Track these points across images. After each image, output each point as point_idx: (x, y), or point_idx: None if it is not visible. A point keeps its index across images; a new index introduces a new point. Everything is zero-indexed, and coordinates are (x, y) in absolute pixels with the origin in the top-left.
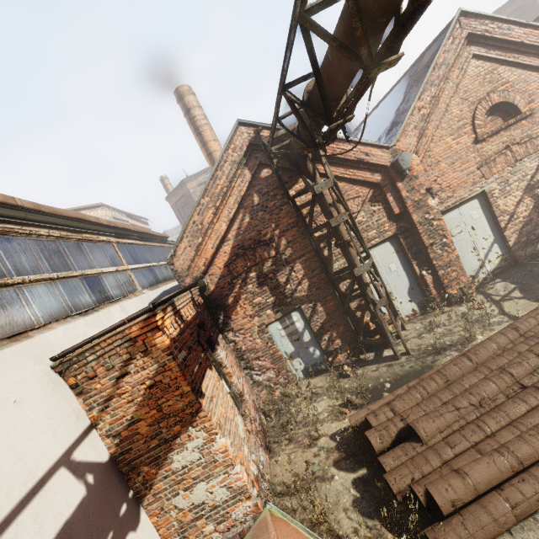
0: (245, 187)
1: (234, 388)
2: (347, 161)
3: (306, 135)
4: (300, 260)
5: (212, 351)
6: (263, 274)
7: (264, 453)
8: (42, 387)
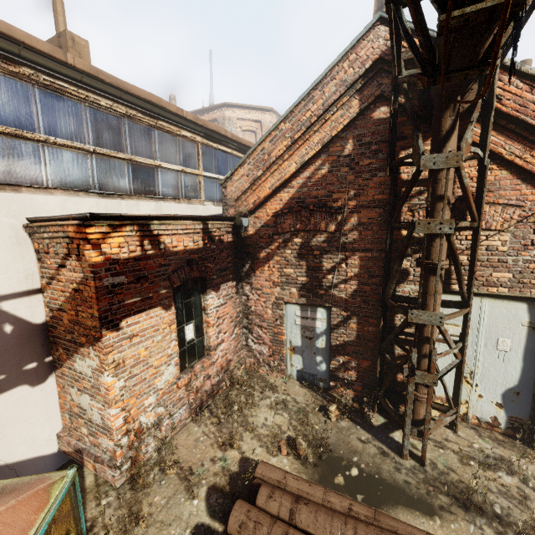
0: (342, 125)
1: (207, 338)
2: None
3: (421, 42)
4: (361, 254)
5: (203, 293)
6: (308, 246)
7: (187, 413)
8: (1, 238)
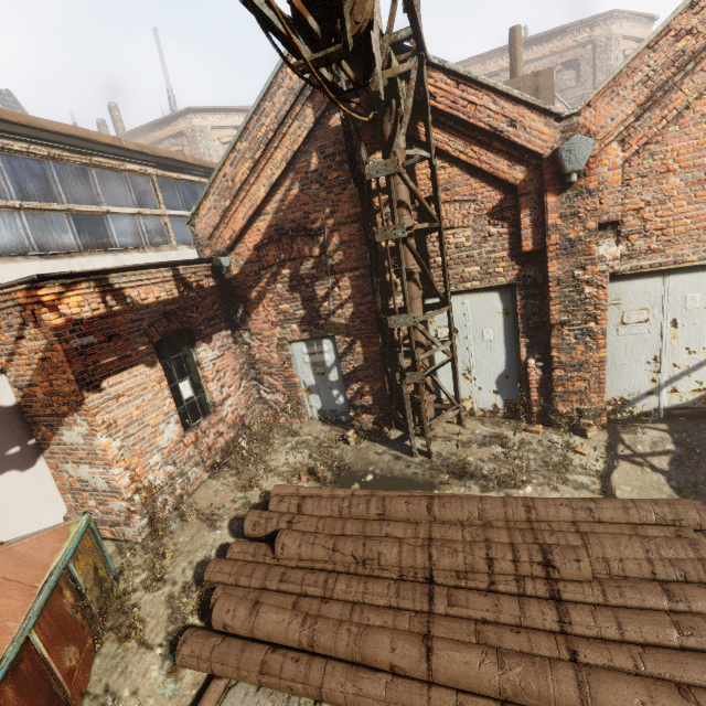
0: (302, 137)
1: (209, 395)
2: (473, 128)
3: None
4: (350, 274)
5: (192, 346)
6: (298, 276)
7: (203, 470)
8: None
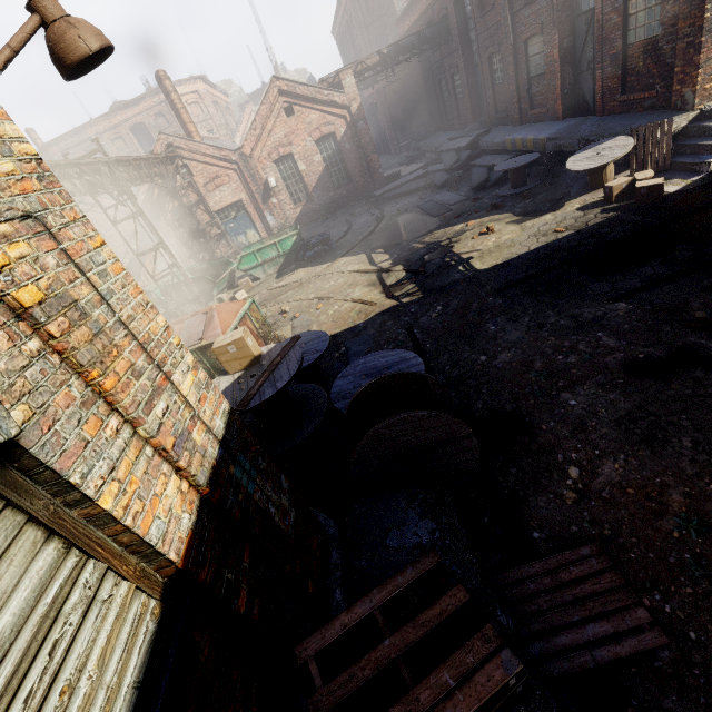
0: None
1: None
2: None
3: None
4: None
5: None
6: None
7: None
8: None
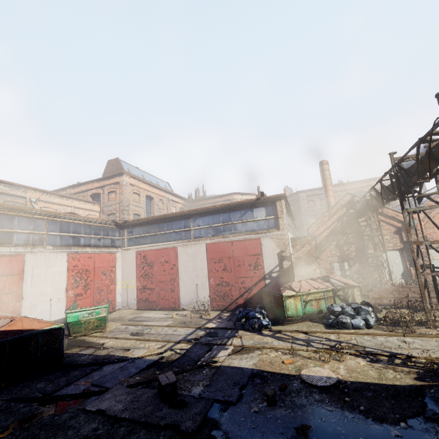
0: (342, 213)
1: None
2: (387, 215)
3: (368, 207)
4: (355, 244)
5: None
6: (338, 244)
7: None
8: (290, 241)
